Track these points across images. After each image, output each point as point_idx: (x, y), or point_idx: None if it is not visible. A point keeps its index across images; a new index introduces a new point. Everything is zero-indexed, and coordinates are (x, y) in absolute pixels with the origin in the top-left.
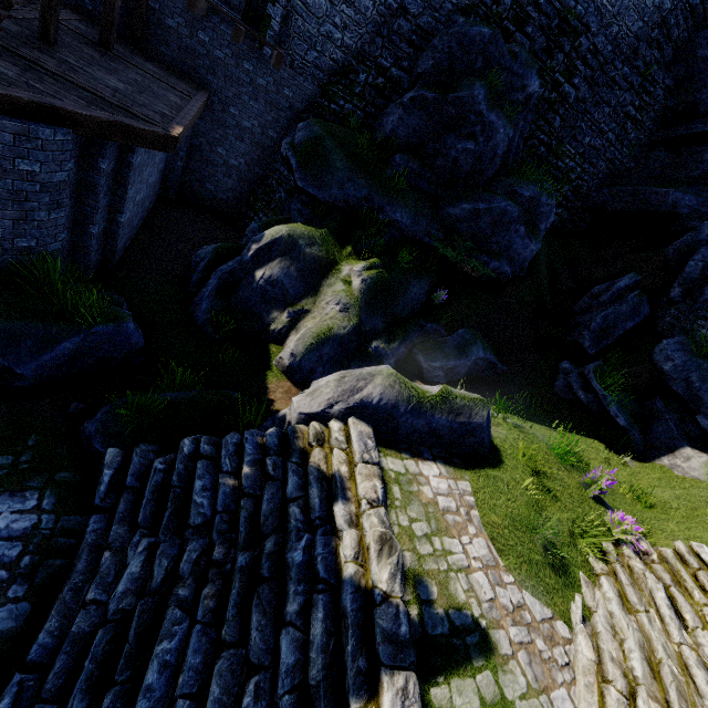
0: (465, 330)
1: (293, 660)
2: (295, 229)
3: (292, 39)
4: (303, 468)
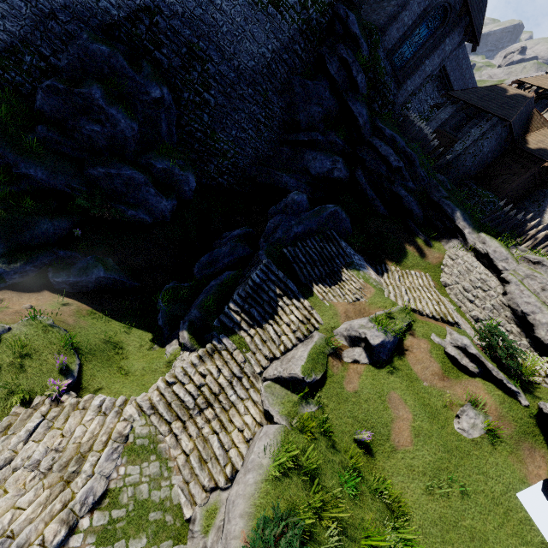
0: (92, 257)
1: None
2: None
3: None
4: None
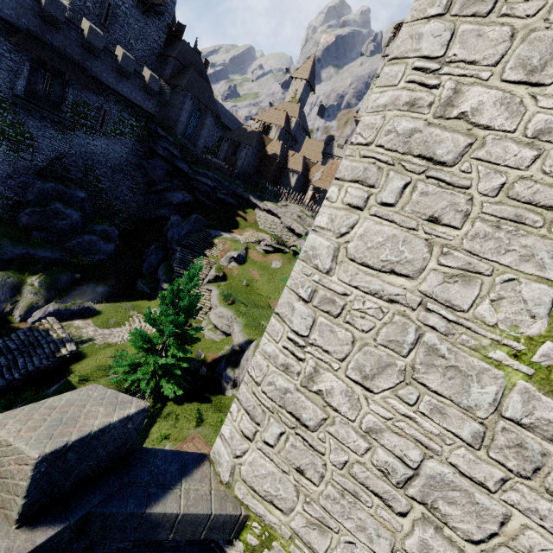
0: (93, 284)
1: (49, 351)
2: None
3: None
4: (39, 331)
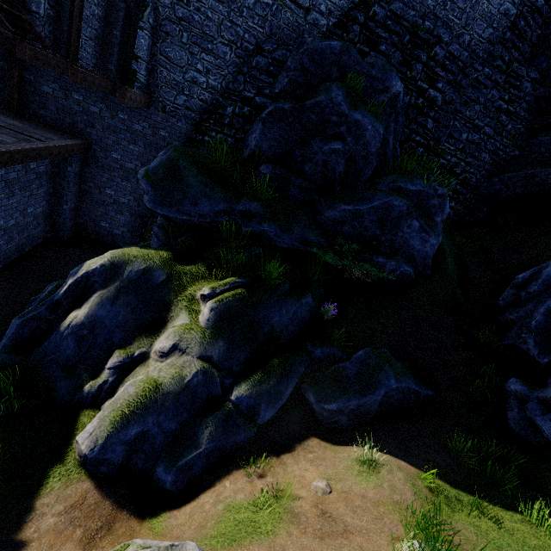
0: (366, 351)
1: None
2: (122, 254)
3: (160, 88)
4: None
